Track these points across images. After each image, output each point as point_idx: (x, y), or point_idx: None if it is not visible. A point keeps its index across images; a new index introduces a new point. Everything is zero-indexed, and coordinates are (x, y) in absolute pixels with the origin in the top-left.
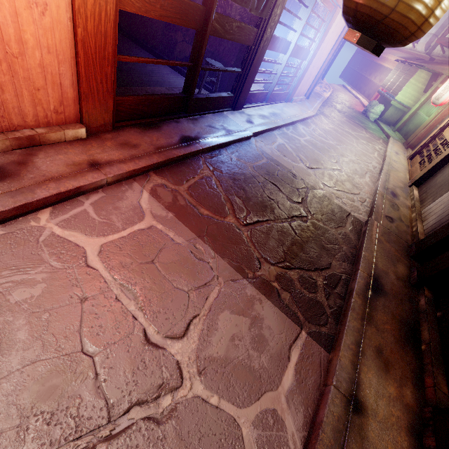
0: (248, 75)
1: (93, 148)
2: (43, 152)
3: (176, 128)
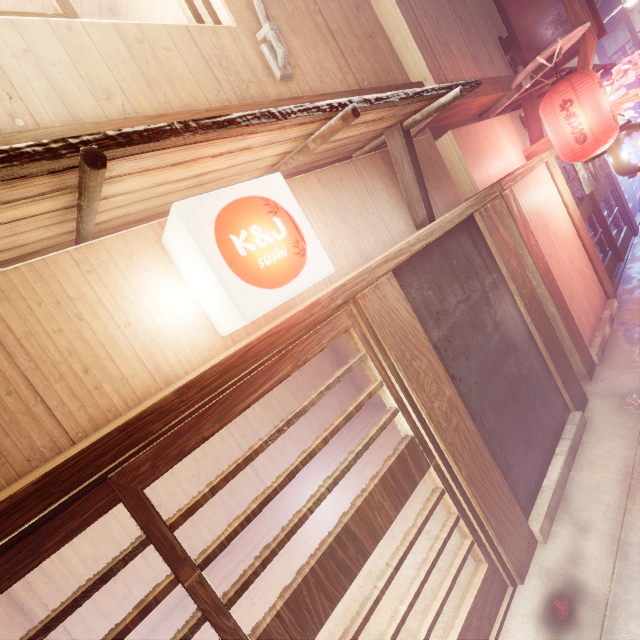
0: (623, 205)
1: (635, 304)
2: (623, 320)
3: (639, 269)
